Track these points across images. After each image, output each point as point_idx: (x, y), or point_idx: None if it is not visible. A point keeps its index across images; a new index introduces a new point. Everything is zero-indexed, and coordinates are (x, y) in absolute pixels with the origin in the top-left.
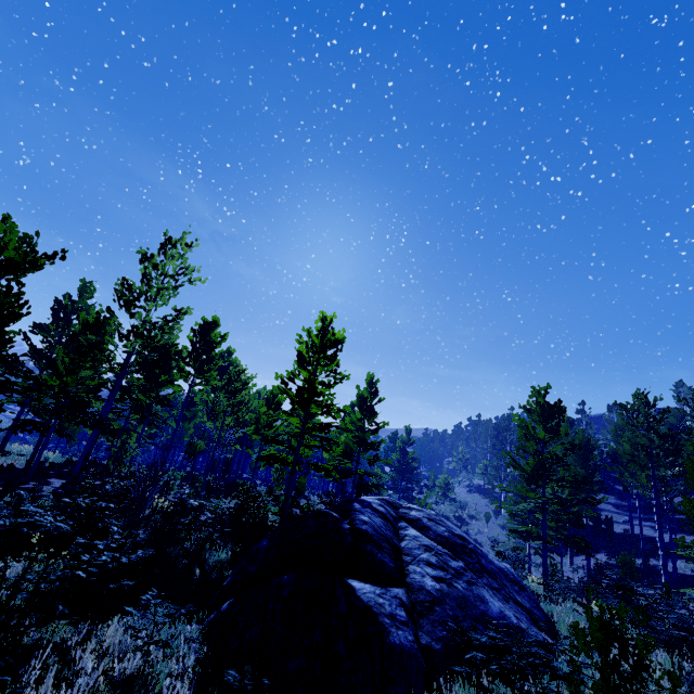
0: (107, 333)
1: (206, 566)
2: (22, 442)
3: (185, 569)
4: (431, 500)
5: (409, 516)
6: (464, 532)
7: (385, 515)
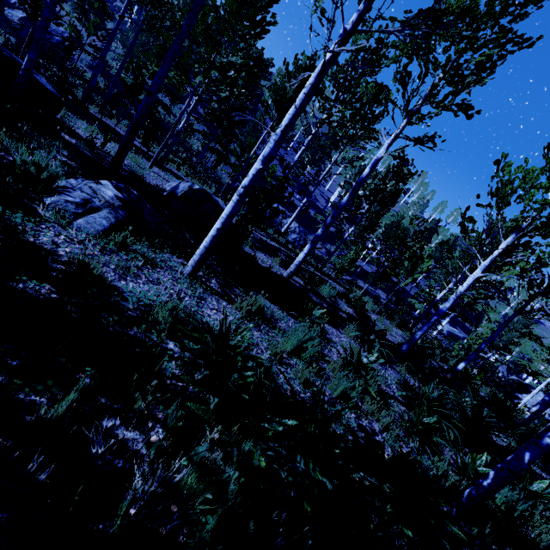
0: None
1: None
2: None
3: None
4: None
5: None
6: None
7: None
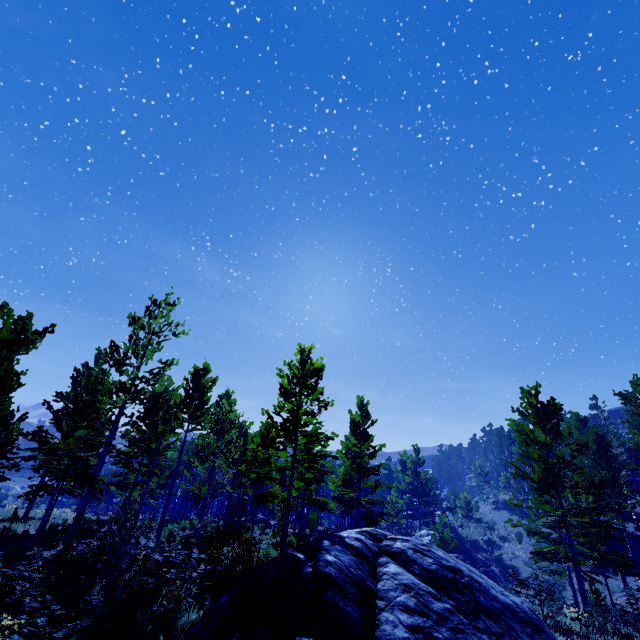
0: (106, 392)
1: (174, 631)
2: (59, 506)
3: (149, 637)
4: (456, 523)
5: (392, 549)
6: (497, 558)
7: (360, 551)
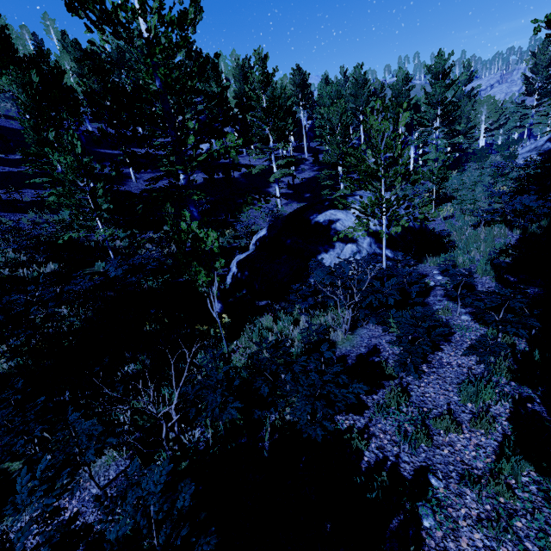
0: None
1: None
2: None
3: None
4: None
5: None
6: None
7: None
